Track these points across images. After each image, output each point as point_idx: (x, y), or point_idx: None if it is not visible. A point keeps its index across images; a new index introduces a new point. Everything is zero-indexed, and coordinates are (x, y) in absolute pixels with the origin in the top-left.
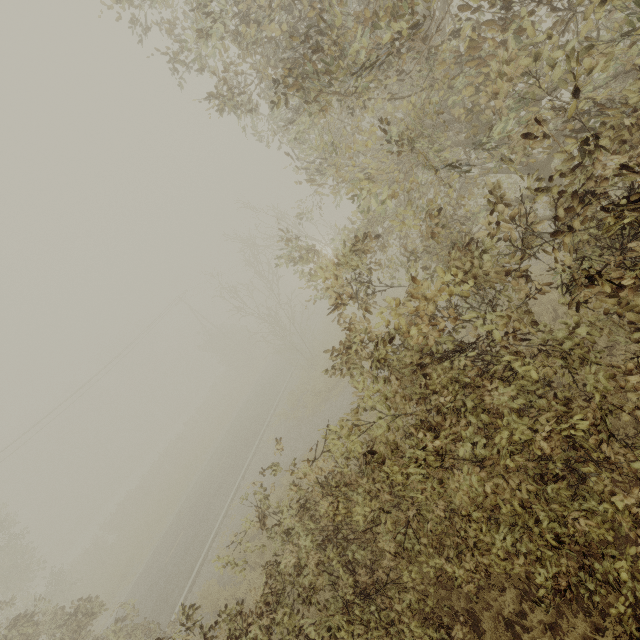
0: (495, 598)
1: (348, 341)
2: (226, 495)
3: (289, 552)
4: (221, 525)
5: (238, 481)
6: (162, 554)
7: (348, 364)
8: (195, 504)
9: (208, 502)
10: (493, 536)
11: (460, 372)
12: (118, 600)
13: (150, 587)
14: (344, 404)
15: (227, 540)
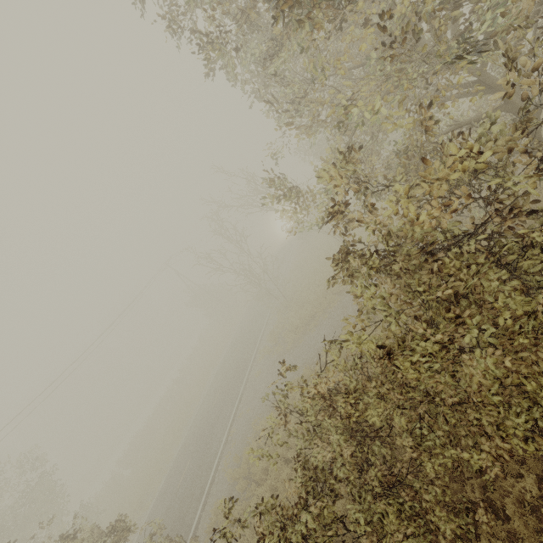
0: (512, 485)
1: (346, 249)
2: (224, 424)
3: (291, 466)
4: (223, 450)
5: (234, 411)
6: (173, 481)
7: (349, 270)
8: (197, 435)
9: (209, 432)
10: (518, 417)
11: (472, 254)
12: (139, 524)
13: (166, 510)
14: (321, 335)
15: (231, 462)
